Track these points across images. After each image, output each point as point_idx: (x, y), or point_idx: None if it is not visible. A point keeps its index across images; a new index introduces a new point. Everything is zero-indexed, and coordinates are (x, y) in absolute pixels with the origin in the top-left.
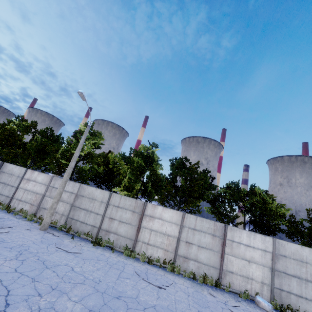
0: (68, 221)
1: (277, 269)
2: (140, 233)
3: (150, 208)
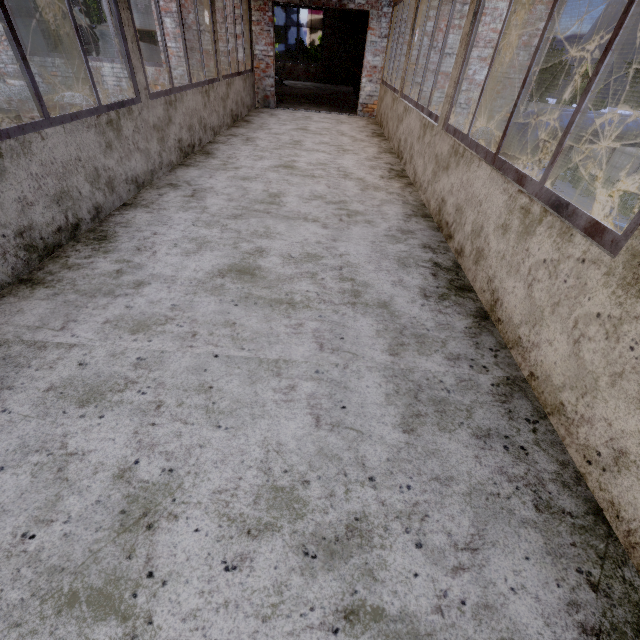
0: None
1: None
2: None
3: None
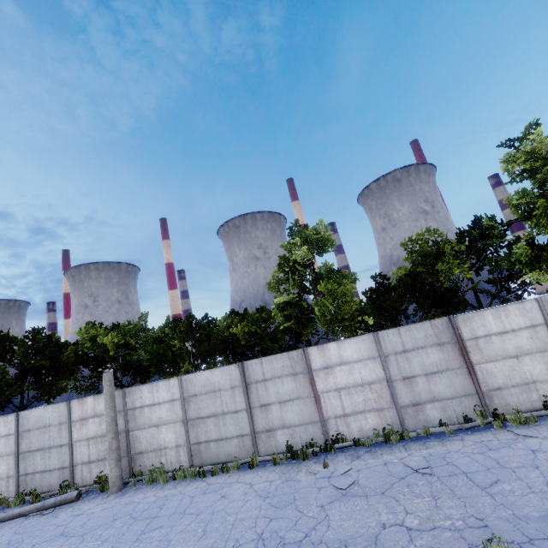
0: None
1: (22, 451)
2: None
3: None
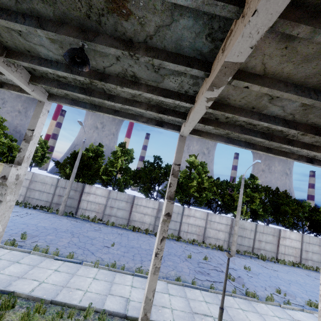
0: (230, 245)
1: None
2: (279, 248)
3: (282, 232)
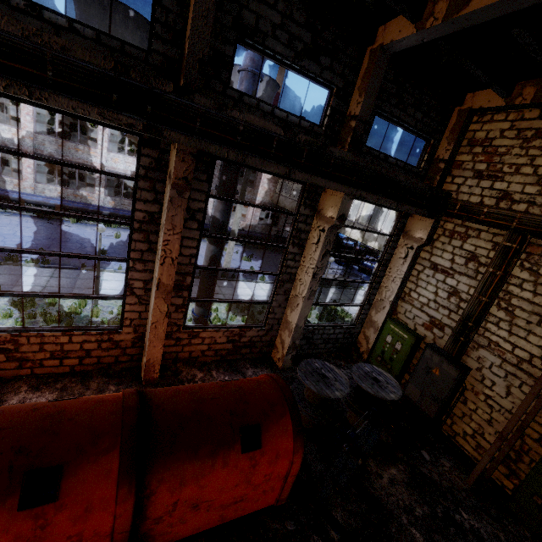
0: None
1: None
2: None
3: None
